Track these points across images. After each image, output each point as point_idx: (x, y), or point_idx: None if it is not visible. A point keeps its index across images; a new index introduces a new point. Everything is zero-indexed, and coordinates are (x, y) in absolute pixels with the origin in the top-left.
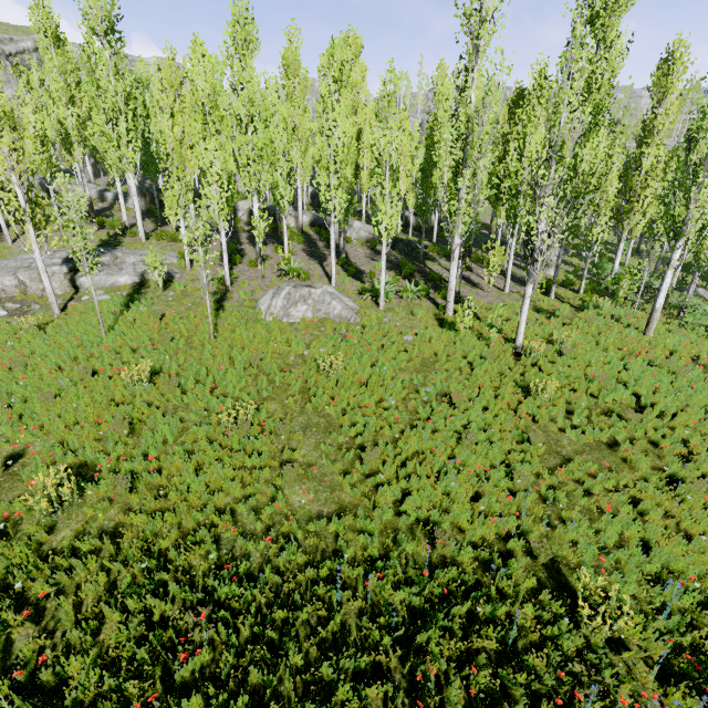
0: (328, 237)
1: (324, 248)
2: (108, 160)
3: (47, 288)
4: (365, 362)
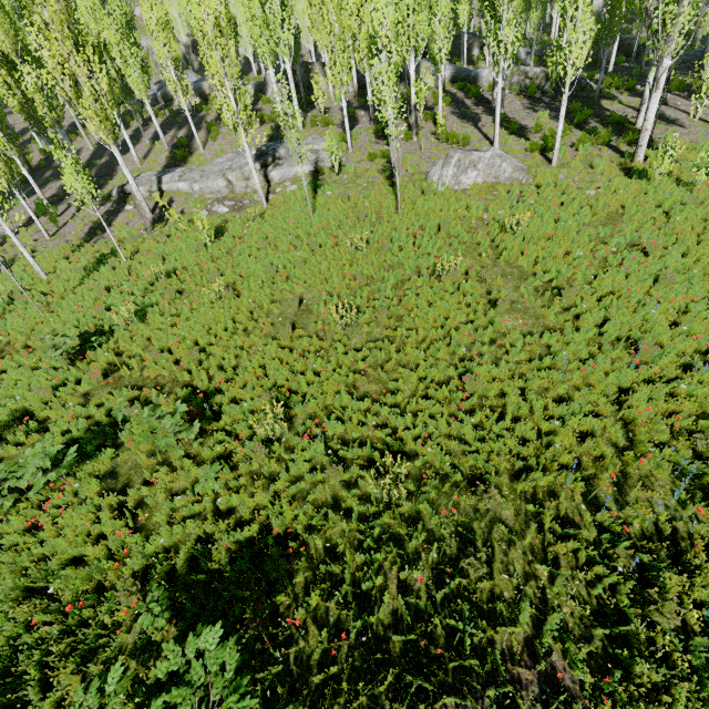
0: (476, 92)
1: (474, 106)
2: (262, 48)
3: (256, 183)
4: (548, 219)
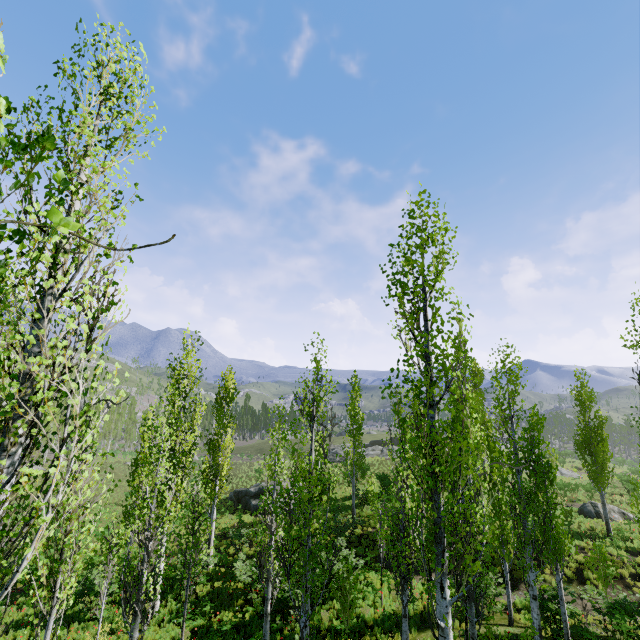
0: None
1: None
2: None
3: None
4: None
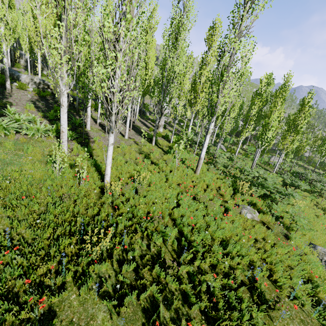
0: (1, 81)
1: None
2: None
3: None
4: None
